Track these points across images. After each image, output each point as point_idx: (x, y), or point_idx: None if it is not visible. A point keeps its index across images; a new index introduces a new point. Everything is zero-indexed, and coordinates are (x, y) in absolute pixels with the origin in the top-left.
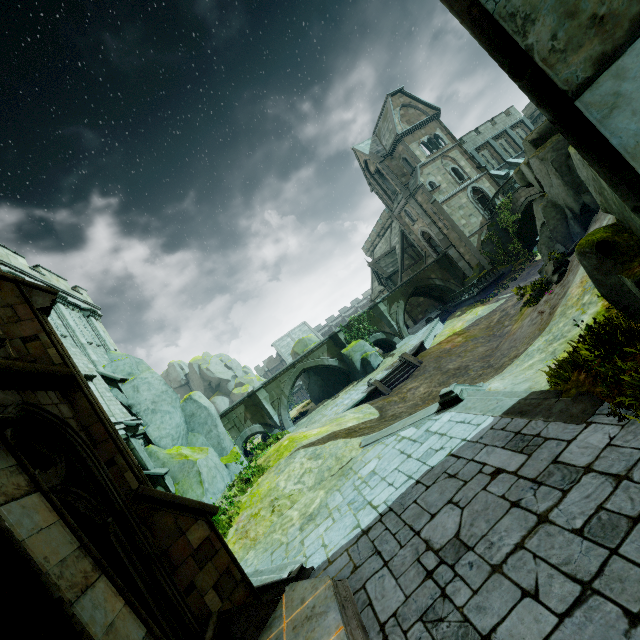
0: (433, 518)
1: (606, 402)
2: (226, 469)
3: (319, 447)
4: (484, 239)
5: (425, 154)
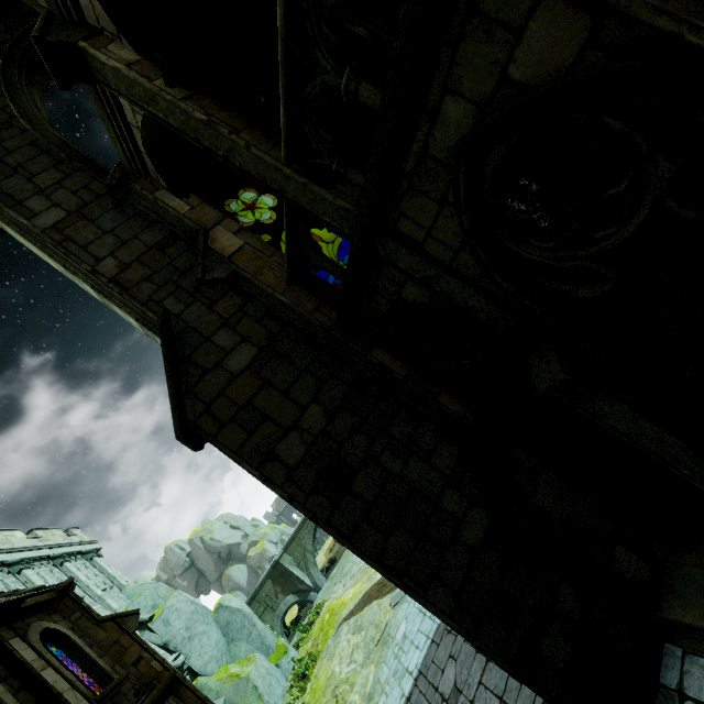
0: (443, 673)
1: None
2: (278, 669)
3: (358, 616)
4: None
5: None
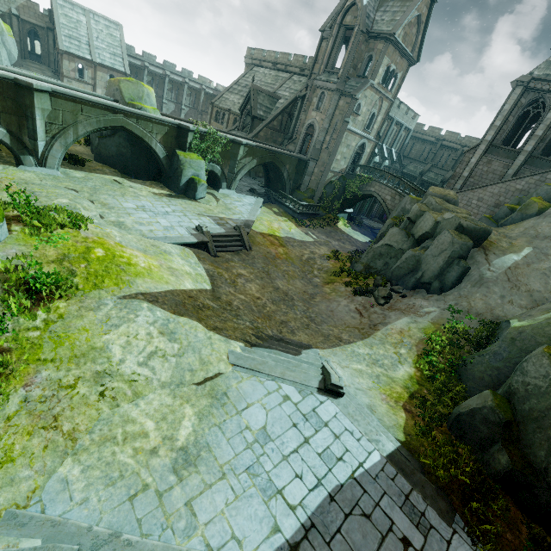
0: None
1: (458, 513)
2: None
3: (172, 319)
4: (334, 183)
5: (381, 79)
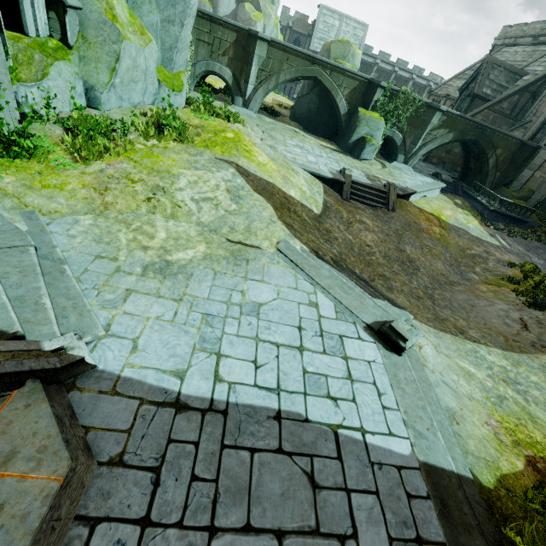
0: (245, 533)
1: None
2: (156, 86)
3: (247, 190)
4: None
5: None
